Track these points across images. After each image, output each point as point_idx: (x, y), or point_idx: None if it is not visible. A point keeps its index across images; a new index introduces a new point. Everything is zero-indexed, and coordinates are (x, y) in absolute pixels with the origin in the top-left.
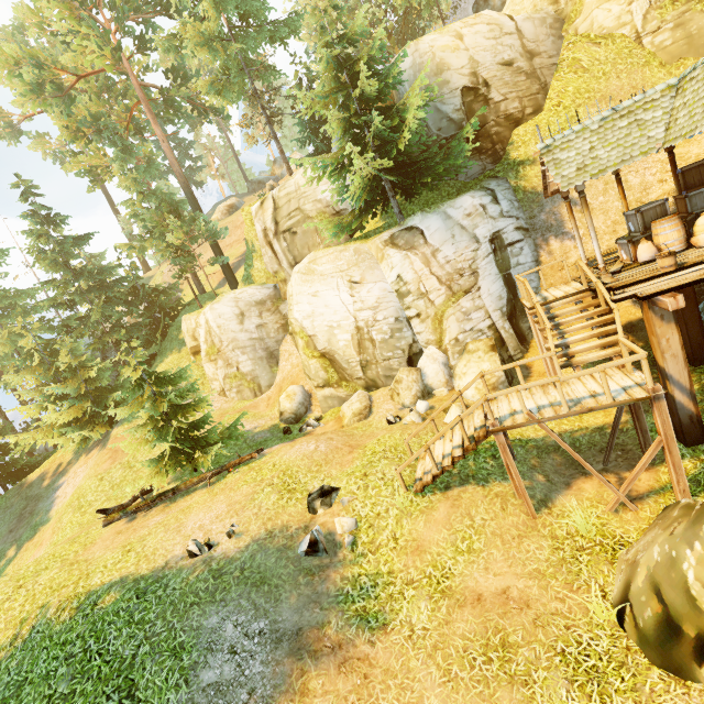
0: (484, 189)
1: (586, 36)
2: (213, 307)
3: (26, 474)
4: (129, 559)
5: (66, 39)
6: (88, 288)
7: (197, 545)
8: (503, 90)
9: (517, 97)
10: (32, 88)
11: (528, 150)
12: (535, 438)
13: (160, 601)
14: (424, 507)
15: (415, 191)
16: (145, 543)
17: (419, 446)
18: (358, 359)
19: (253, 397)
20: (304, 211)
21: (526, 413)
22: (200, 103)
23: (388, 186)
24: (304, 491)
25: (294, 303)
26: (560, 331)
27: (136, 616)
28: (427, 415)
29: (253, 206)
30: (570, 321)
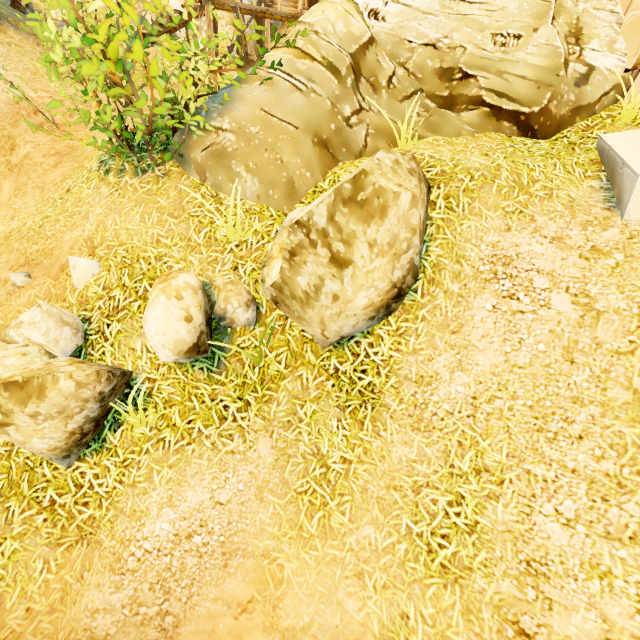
0: None
1: None
2: None
3: None
4: None
5: None
6: None
7: None
8: None
9: None
10: None
11: None
12: None
13: None
14: None
15: None
16: None
17: None
18: None
19: None
20: None
21: None
22: None
23: None
24: None
25: None
26: None
27: None
28: None
29: None
30: None
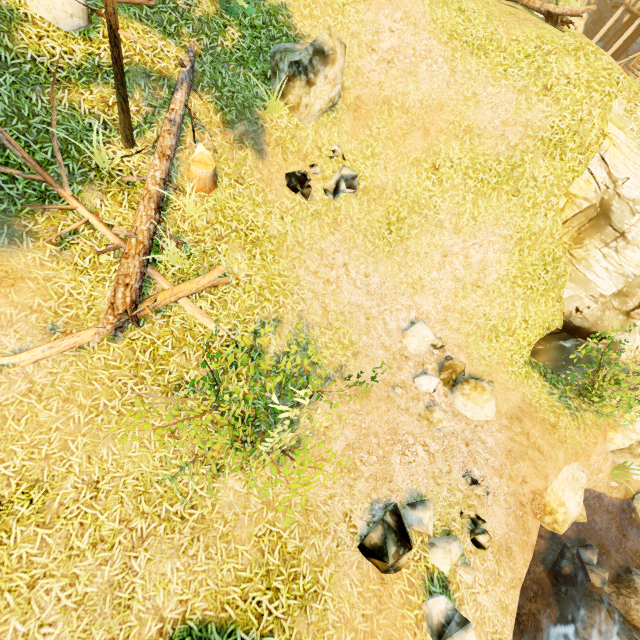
0: None
1: None
2: None
3: None
4: None
5: None
6: None
7: None
8: None
9: None
10: None
11: None
12: None
13: None
14: None
15: None
16: None
17: None
18: None
19: None
20: None
21: None
22: None
23: None
24: None
25: None
26: None
27: None
28: None
29: None
30: None
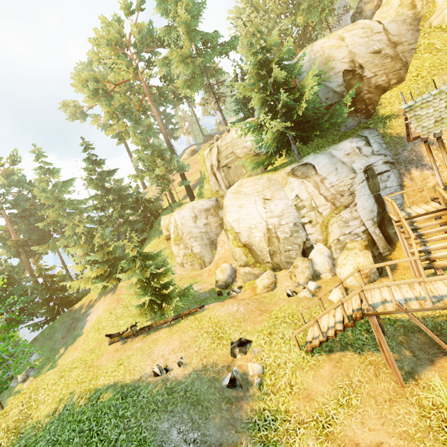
0: (359, 136)
1: (439, 27)
2: (179, 212)
3: (74, 304)
4: (120, 370)
5: (111, 65)
6: (113, 199)
7: (159, 368)
8: (373, 70)
9: (384, 73)
10: (93, 93)
11: (393, 108)
12: (401, 318)
13: (134, 404)
14: (312, 364)
15: (309, 139)
16: (130, 361)
17: (310, 315)
18: (267, 249)
19: (200, 269)
20: (235, 154)
21: (395, 303)
22: (178, 93)
23: (291, 137)
24: (228, 339)
25: (227, 211)
26: (422, 240)
27: (120, 412)
28: (315, 292)
29: (205, 151)
30: (431, 233)
